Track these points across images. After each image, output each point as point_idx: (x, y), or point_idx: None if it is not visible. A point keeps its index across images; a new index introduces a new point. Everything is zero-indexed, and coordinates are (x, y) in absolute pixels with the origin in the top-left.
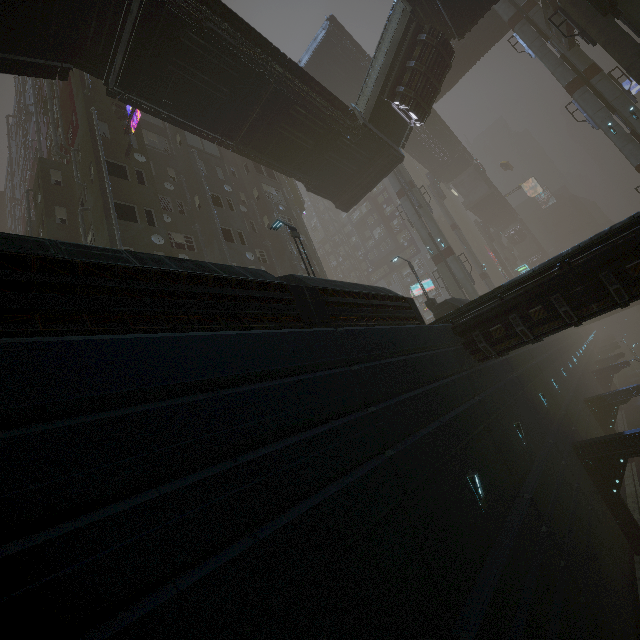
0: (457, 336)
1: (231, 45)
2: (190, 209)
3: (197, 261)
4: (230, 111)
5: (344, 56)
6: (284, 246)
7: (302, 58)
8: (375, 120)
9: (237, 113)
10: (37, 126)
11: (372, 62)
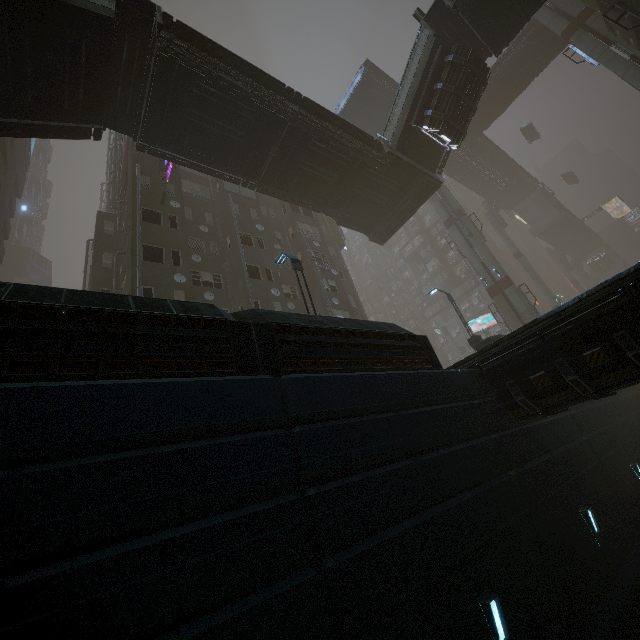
0: (487, 384)
1: (242, 90)
2: (222, 249)
3: (115, 295)
4: (248, 152)
5: (382, 95)
6: (315, 281)
7: (340, 103)
8: (404, 147)
9: (256, 154)
10: (109, 187)
11: (398, 91)
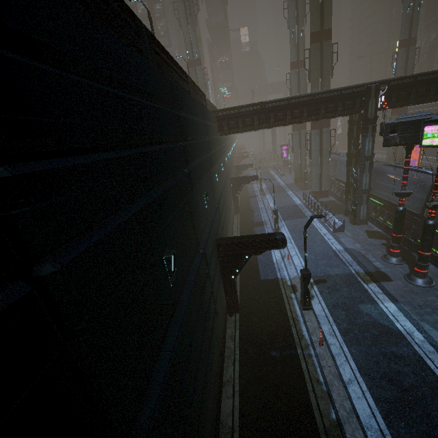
0: (216, 121)
1: None
2: None
3: None
4: None
5: None
6: None
7: None
8: None
9: None
10: None
11: None
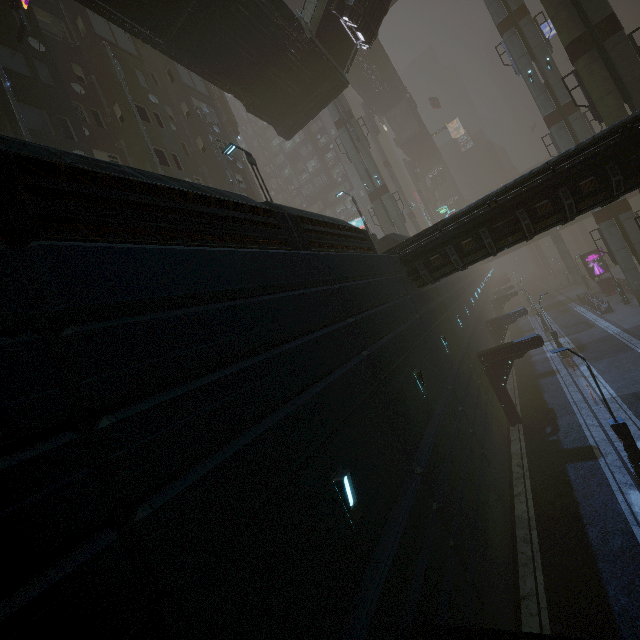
0: (402, 265)
1: None
2: (109, 121)
3: (188, 182)
4: None
5: None
6: (223, 174)
7: None
8: (322, 35)
9: (169, 3)
10: None
11: None
